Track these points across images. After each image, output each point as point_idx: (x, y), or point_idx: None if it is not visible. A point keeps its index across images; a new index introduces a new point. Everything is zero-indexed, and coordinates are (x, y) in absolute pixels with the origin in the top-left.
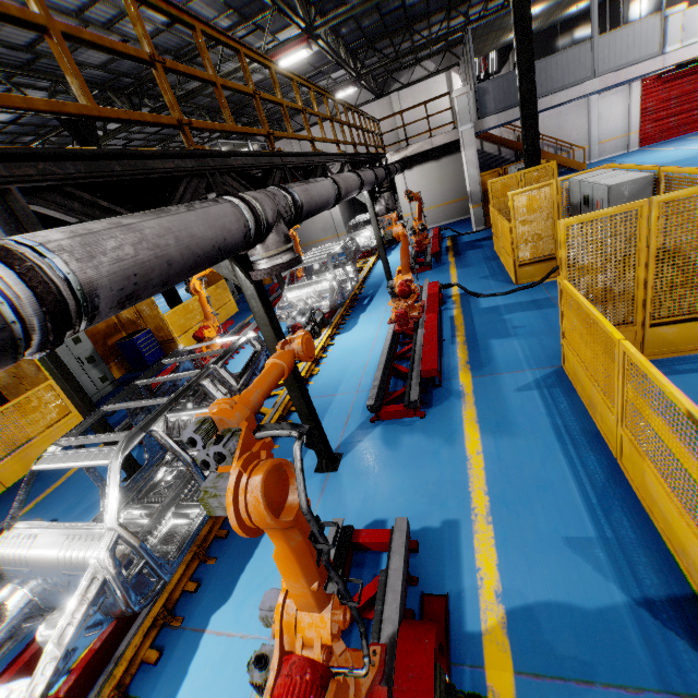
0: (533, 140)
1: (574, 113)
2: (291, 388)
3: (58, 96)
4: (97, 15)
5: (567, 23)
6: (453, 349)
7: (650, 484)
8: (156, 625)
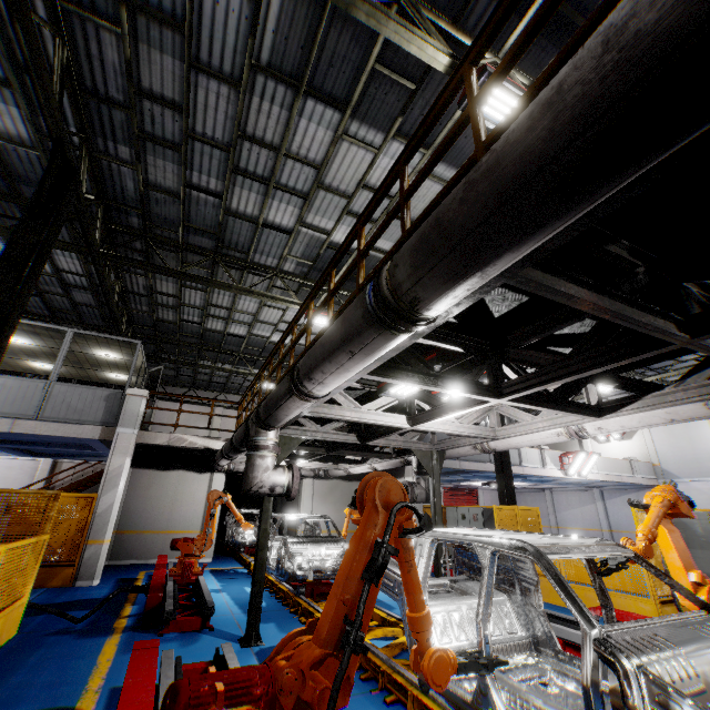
0: (511, 483)
1: None
2: None
3: (31, 150)
4: (249, 157)
5: None
6: None
7: None
8: None
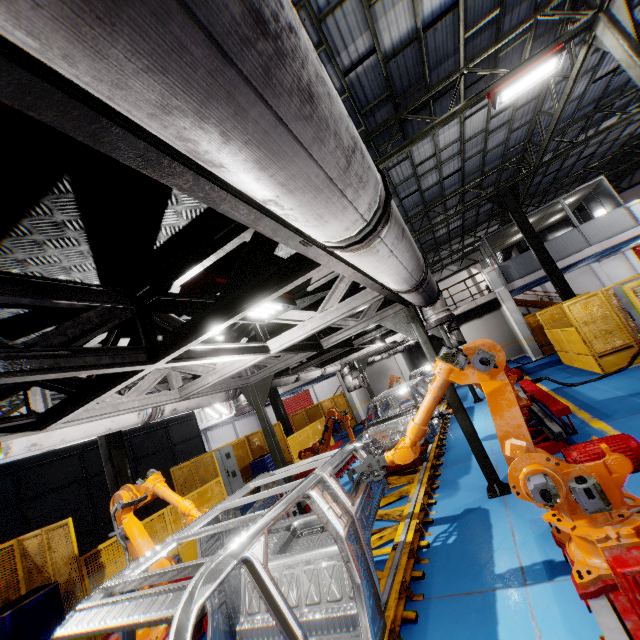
0: (562, 283)
1: (582, 277)
2: (457, 410)
3: None
4: None
5: (548, 229)
6: (570, 414)
7: None
8: (400, 596)
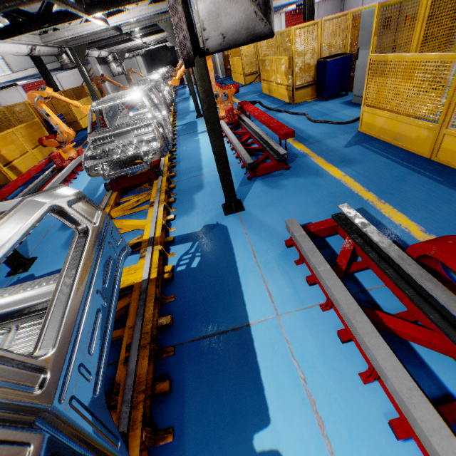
0: None
1: None
2: (190, 82)
3: None
4: None
5: None
6: None
7: (280, 90)
8: None
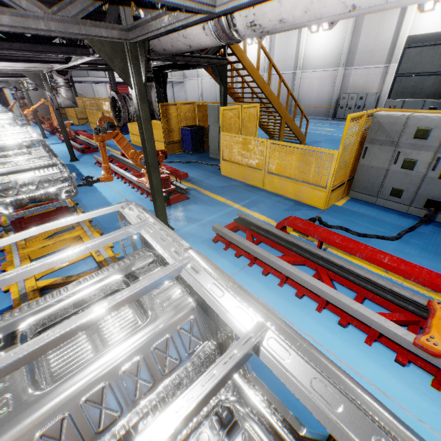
0: (74, 89)
1: (88, 88)
2: (36, 116)
3: None
4: None
5: None
6: None
7: None
8: None
